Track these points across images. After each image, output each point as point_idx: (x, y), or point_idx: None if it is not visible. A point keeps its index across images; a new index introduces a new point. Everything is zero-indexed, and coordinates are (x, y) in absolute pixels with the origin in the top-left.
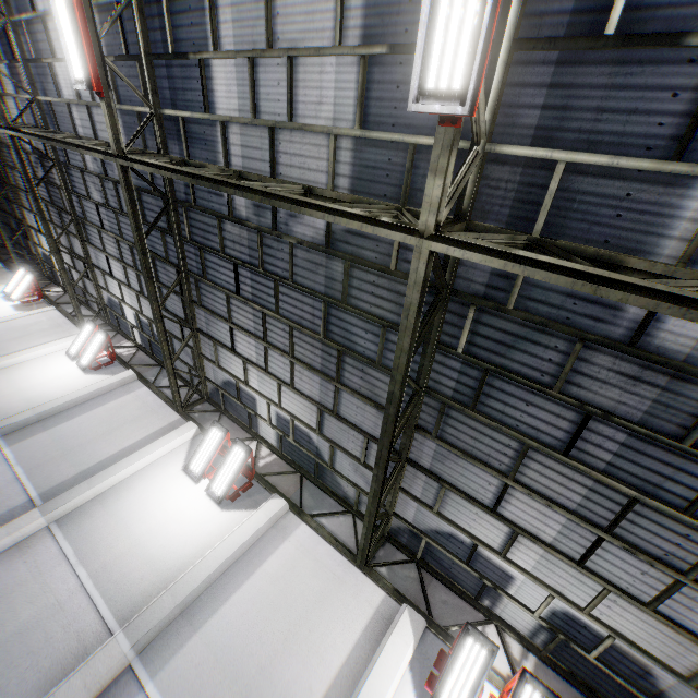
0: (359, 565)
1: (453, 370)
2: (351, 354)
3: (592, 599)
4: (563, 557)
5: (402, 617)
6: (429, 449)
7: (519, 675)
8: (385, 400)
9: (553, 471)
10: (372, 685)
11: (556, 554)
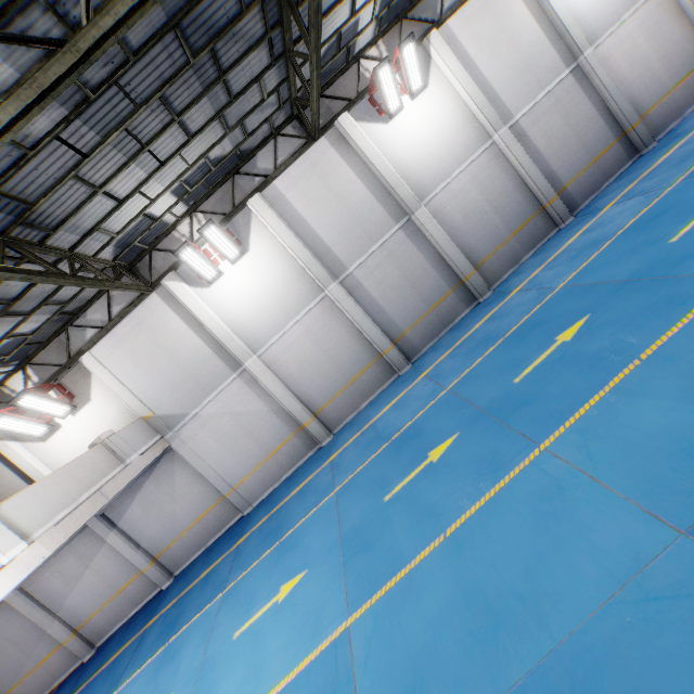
0: None
1: None
2: None
3: None
4: None
5: None
6: None
7: None
8: None
9: None
10: None
11: None
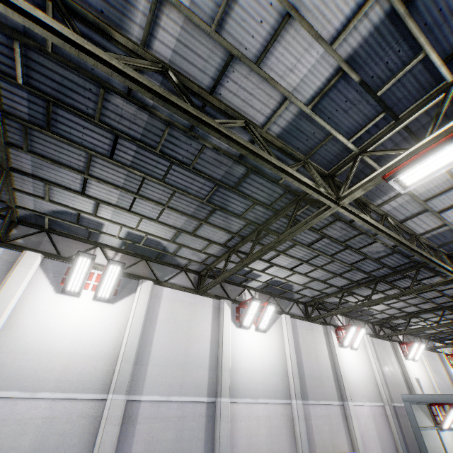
0: (200, 294)
1: (282, 222)
2: (225, 212)
3: (287, 276)
4: (286, 269)
5: (224, 305)
6: (249, 246)
7: (268, 305)
8: (234, 230)
9: (299, 250)
10: (225, 333)
11: (284, 269)
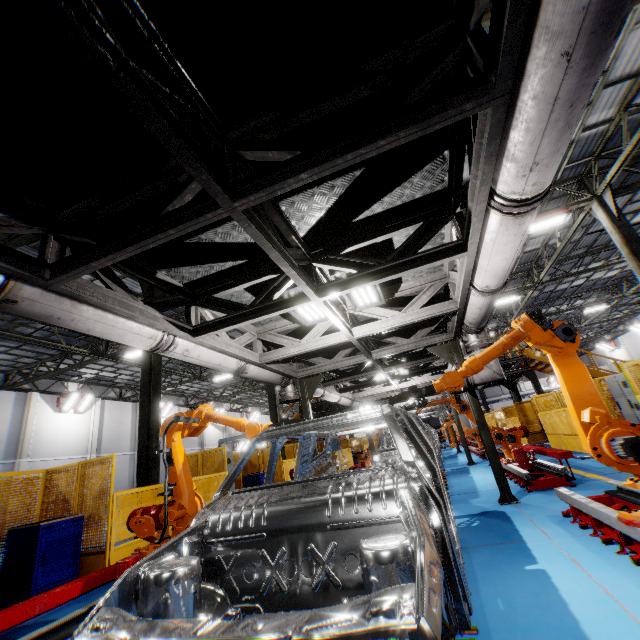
0: None
1: None
2: None
3: None
4: None
5: None
6: None
7: None
8: None
9: None
10: None
11: None
